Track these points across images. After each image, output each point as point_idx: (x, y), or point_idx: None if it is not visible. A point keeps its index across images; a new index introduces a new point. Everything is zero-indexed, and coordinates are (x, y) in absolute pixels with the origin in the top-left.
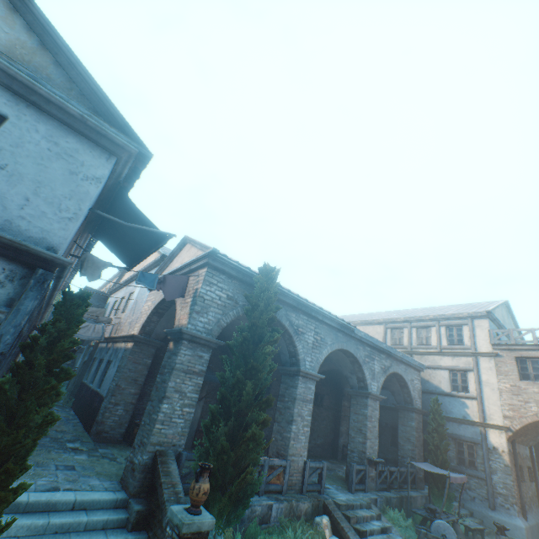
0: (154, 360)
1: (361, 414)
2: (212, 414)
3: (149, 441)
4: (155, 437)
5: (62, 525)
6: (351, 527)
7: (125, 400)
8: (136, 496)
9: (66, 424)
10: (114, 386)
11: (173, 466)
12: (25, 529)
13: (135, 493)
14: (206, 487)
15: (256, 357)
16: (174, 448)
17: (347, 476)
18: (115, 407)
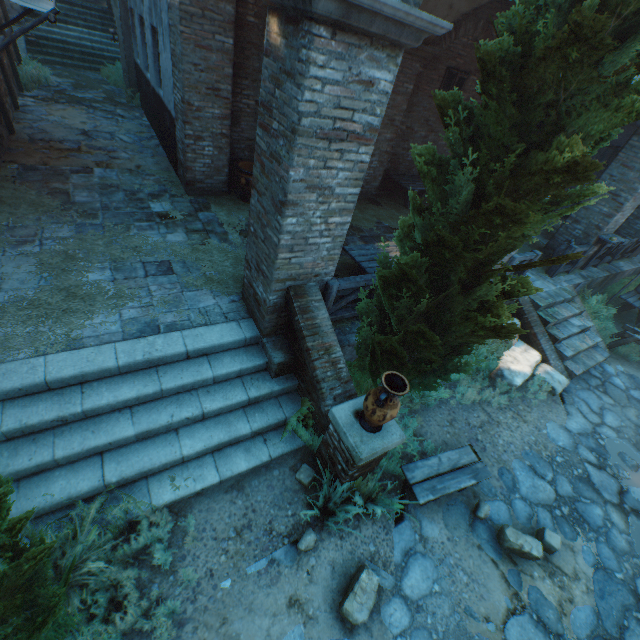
0: (238, 37)
1: (637, 171)
2: (405, 273)
3: (272, 279)
4: (281, 272)
5: (182, 387)
6: (545, 333)
7: (209, 131)
8: (270, 335)
9: (141, 153)
10: (180, 104)
11: (320, 316)
12: (133, 401)
13: (268, 333)
14: (395, 413)
15: (573, 115)
16: (317, 279)
17: (546, 248)
18: (198, 144)
